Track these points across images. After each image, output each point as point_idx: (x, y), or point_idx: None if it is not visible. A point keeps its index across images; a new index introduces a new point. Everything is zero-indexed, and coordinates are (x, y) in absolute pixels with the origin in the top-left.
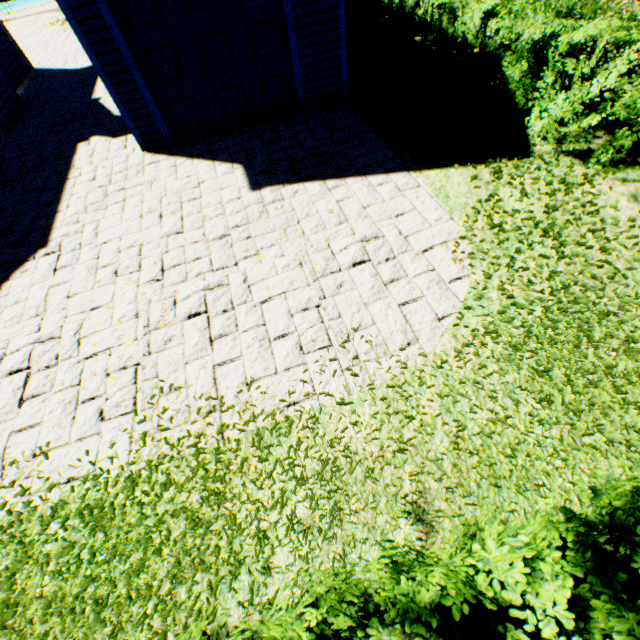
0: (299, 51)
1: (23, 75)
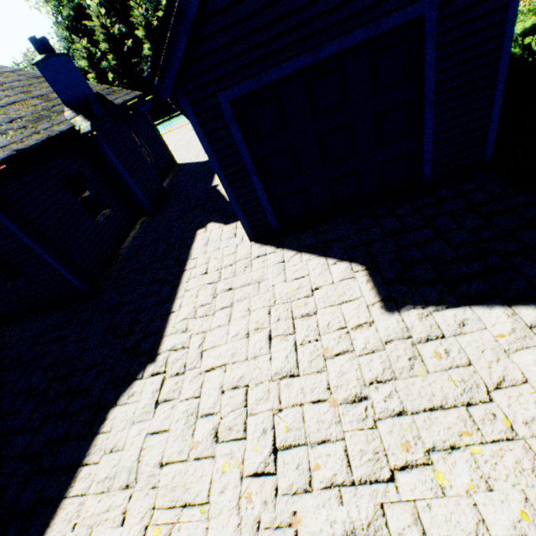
0: (434, 127)
1: (170, 170)
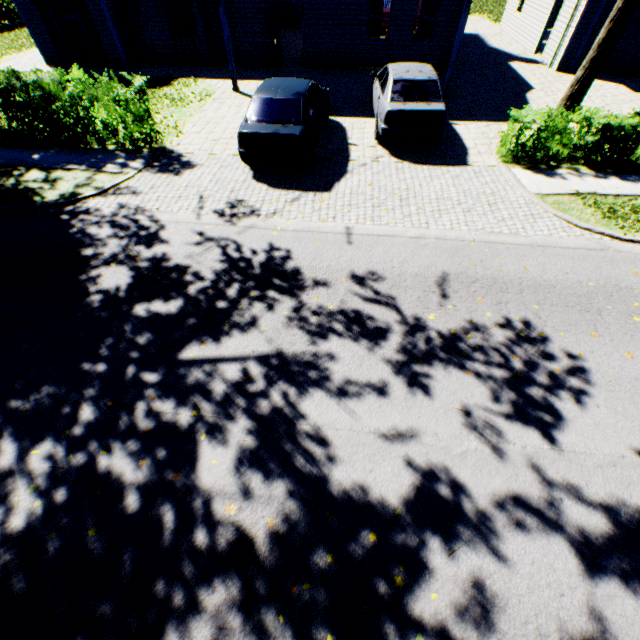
0: None
1: None
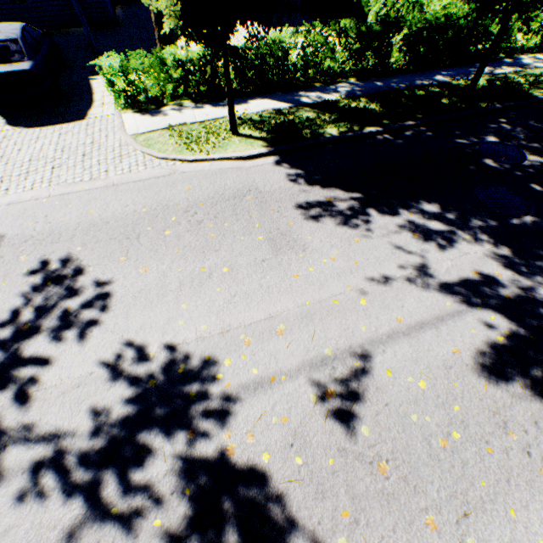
0: None
1: None
